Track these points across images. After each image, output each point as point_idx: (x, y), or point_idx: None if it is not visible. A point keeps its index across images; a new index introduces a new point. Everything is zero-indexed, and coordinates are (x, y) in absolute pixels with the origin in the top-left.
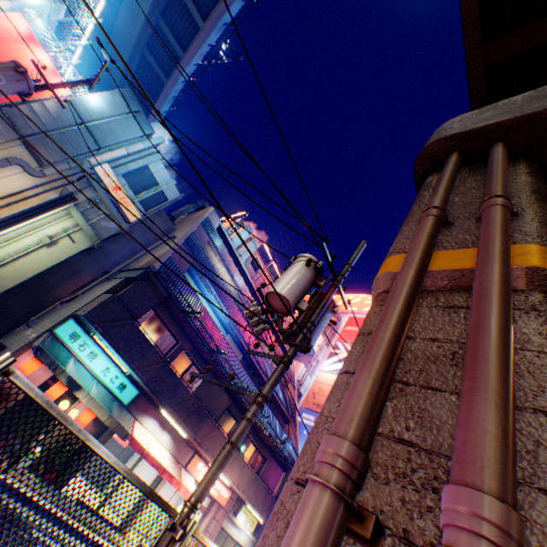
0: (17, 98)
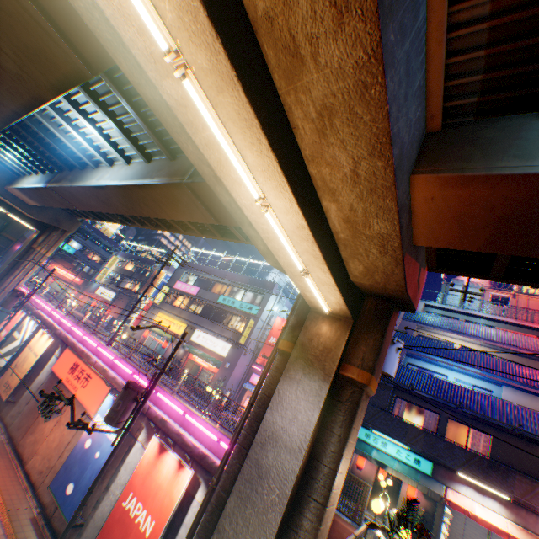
0: None
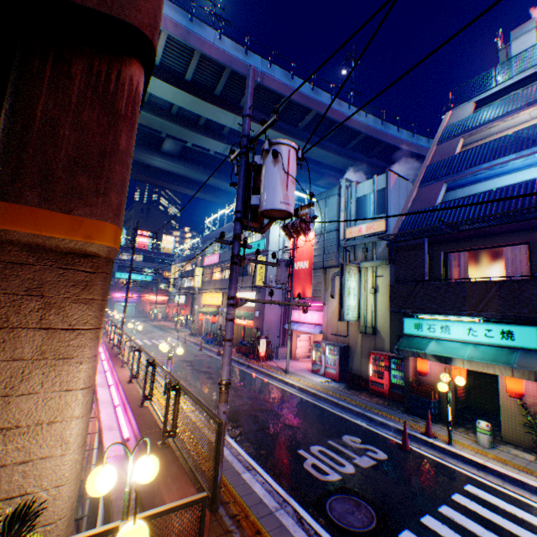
0: (311, 259)
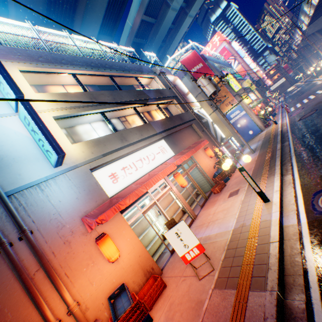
0: None
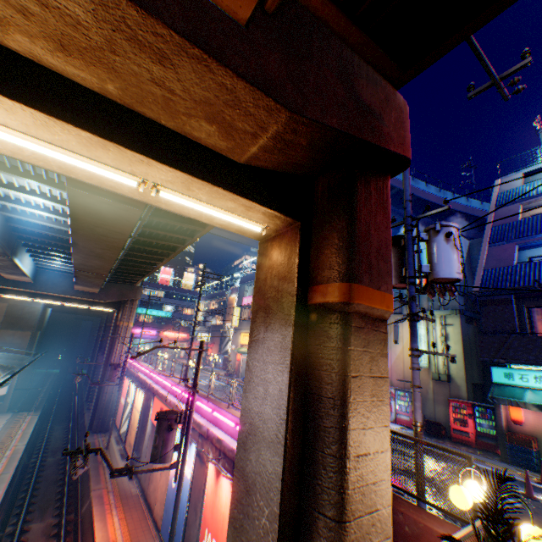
0: None
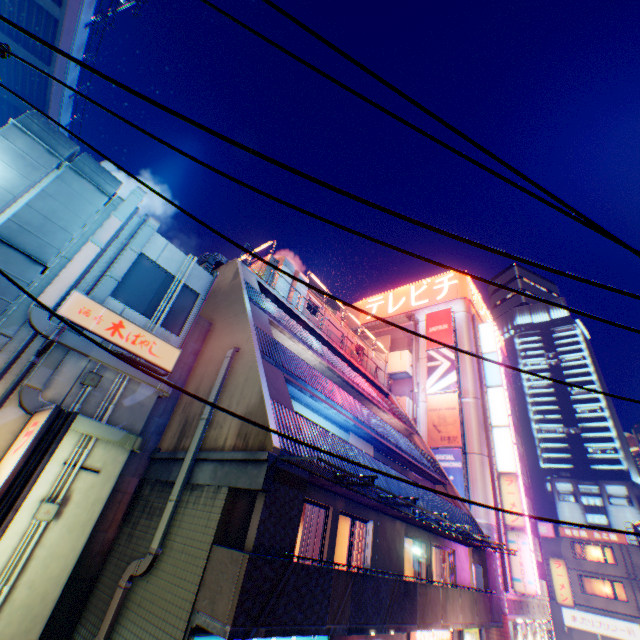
0: None
